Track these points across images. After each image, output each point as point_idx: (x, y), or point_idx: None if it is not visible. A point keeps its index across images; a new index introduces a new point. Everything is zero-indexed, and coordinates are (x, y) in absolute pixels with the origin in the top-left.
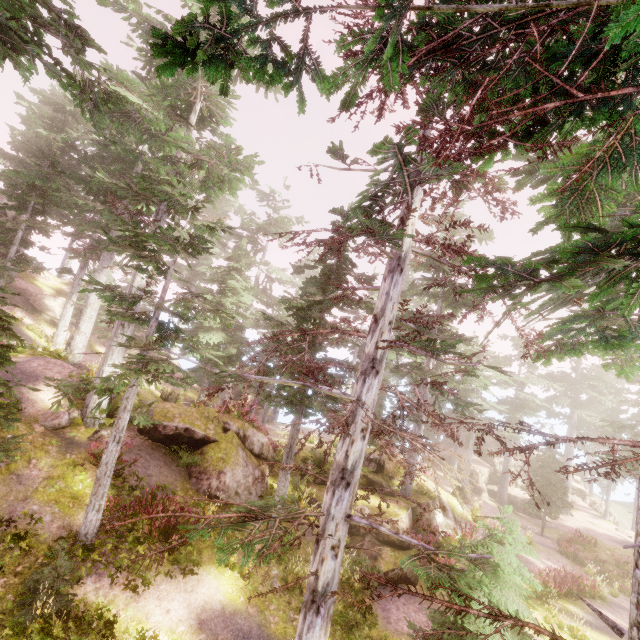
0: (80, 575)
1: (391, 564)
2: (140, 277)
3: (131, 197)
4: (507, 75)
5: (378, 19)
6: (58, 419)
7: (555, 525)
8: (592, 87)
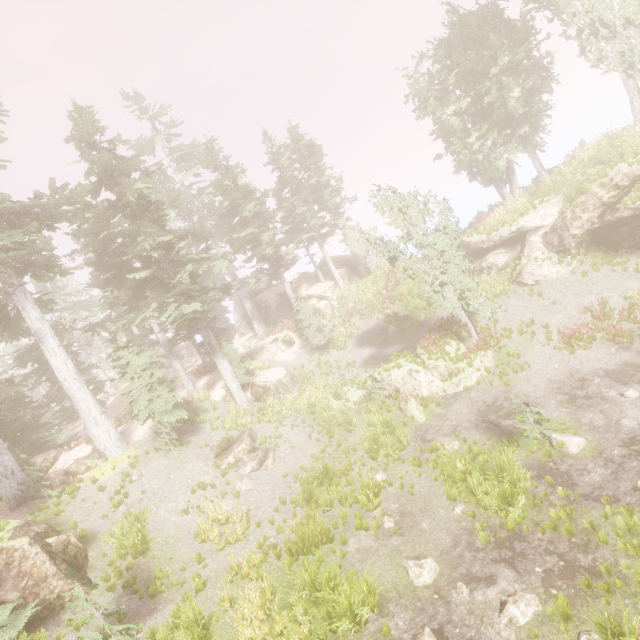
0: None
1: None
2: None
3: None
4: None
5: None
6: None
7: None
8: None
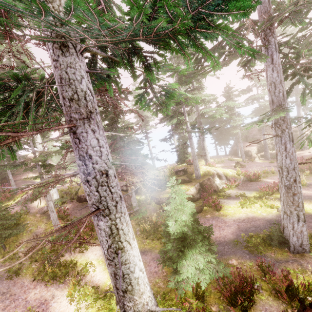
0: (62, 254)
1: None
2: (39, 147)
3: None
4: None
5: None
6: (43, 210)
7: (298, 157)
8: None
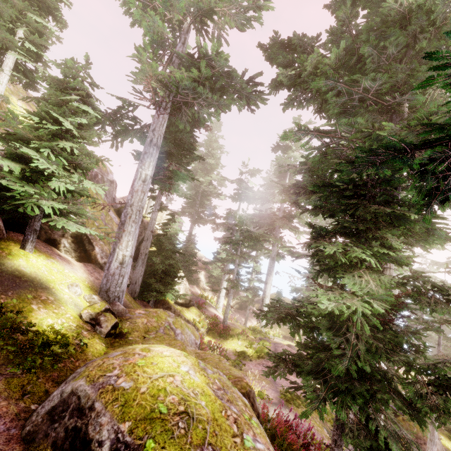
0: None
1: None
2: None
3: None
4: None
5: None
6: None
7: None
8: None
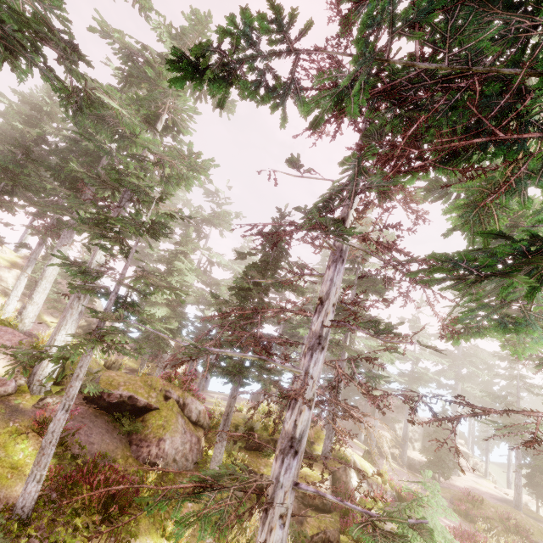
0: None
1: (315, 528)
2: (100, 255)
3: (98, 185)
4: (433, 116)
5: (353, 63)
6: (4, 386)
7: (447, 485)
8: (510, 129)
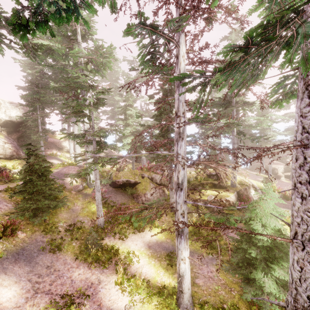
0: (102, 237)
1: None
2: (86, 124)
3: (69, 89)
4: None
5: None
6: (78, 188)
7: None
8: None
